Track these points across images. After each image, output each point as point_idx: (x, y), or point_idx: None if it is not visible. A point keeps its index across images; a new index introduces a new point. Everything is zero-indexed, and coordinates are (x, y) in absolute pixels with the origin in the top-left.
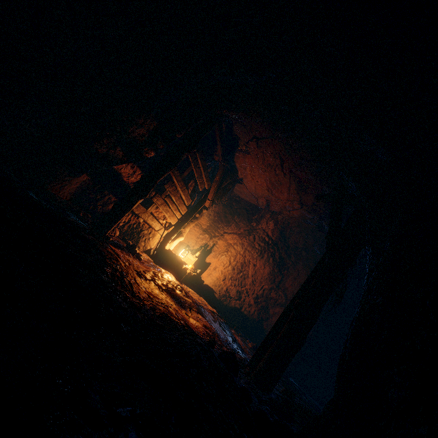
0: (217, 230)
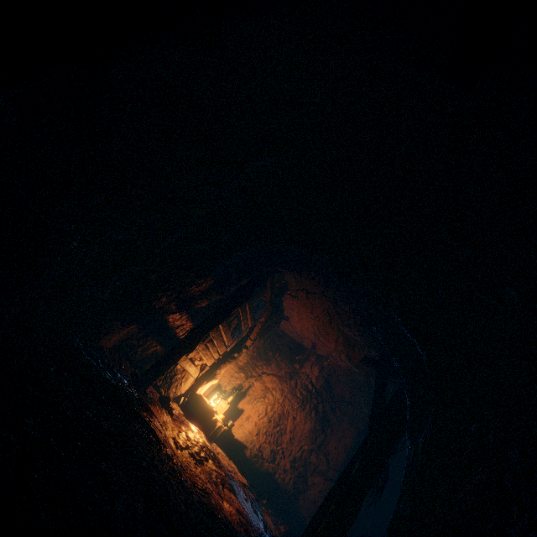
0: (255, 368)
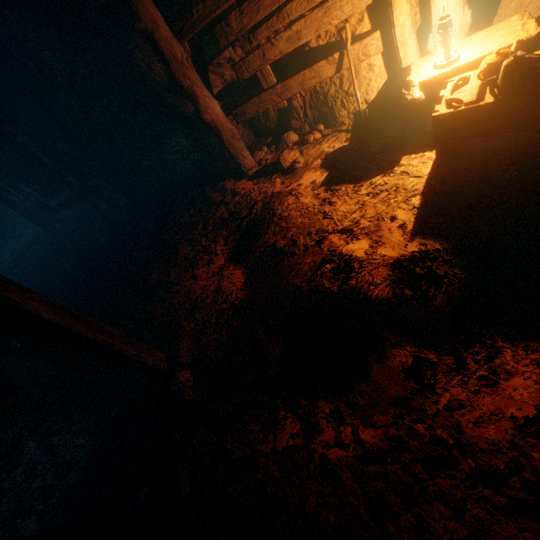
0: None
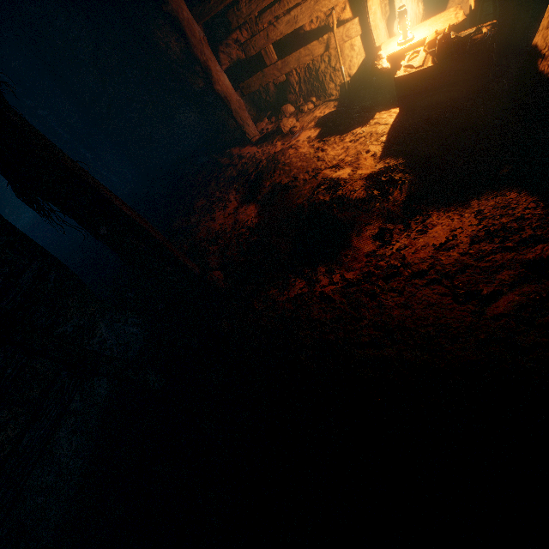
0: None
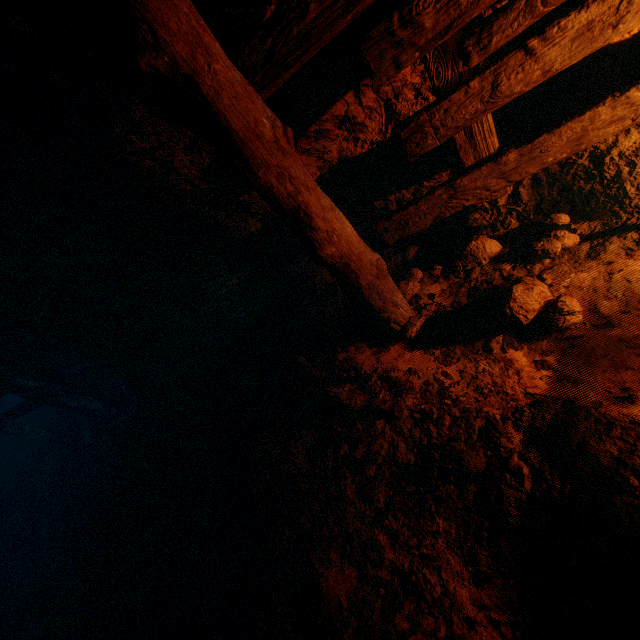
0: None
